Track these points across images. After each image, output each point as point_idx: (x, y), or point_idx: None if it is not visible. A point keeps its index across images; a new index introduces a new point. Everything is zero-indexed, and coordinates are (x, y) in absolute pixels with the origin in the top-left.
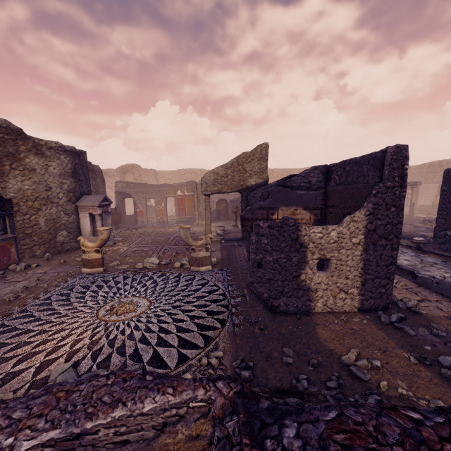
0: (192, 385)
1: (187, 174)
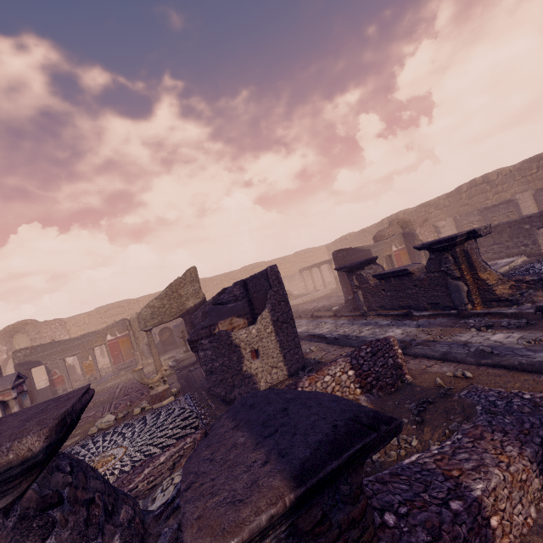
0: (183, 440)
1: (109, 311)
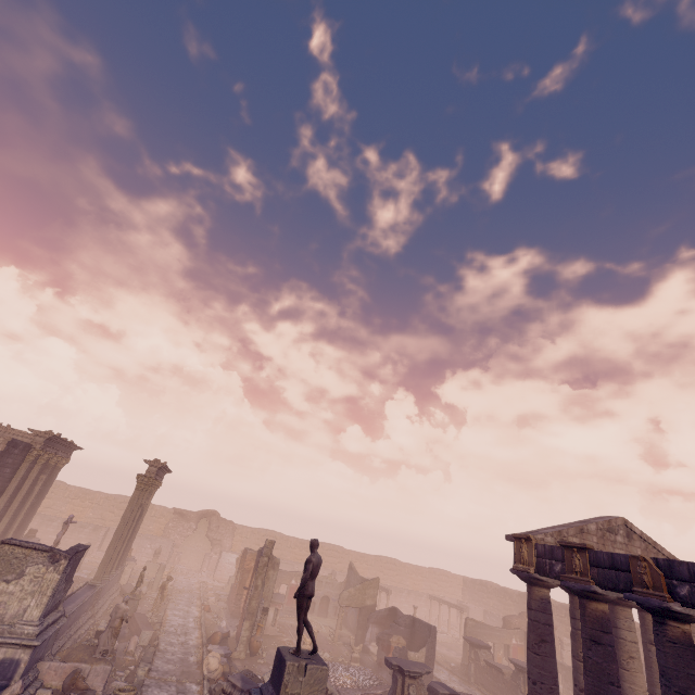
0: None
1: (266, 536)
